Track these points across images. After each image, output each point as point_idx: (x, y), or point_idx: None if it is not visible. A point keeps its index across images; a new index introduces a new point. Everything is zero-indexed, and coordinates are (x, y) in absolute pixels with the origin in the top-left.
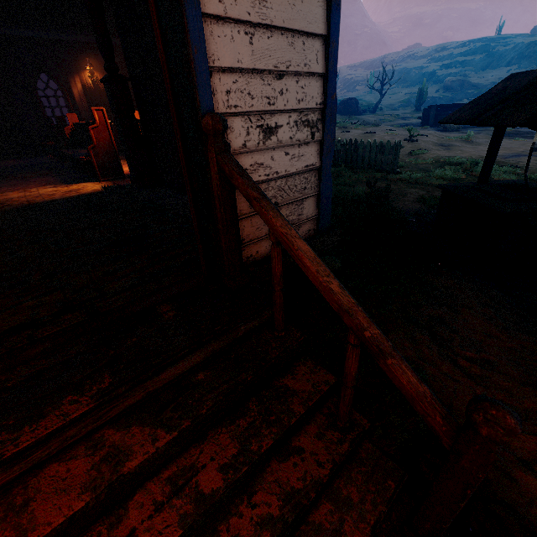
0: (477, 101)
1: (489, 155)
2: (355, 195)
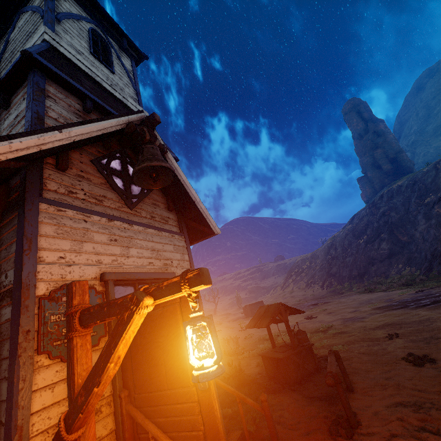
0: (254, 318)
1: (269, 335)
2: (224, 373)
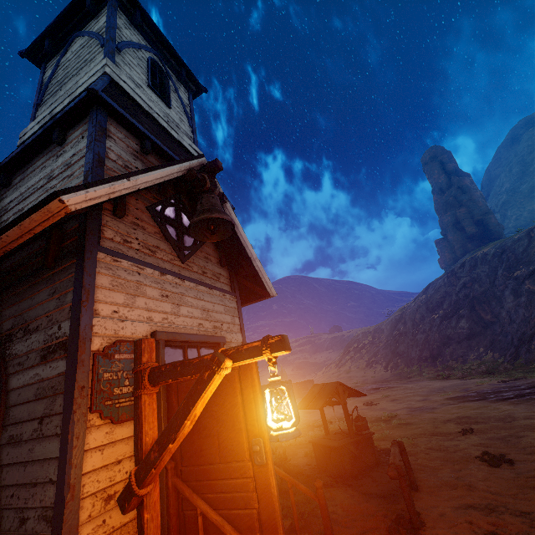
0: (306, 397)
1: (323, 419)
2: None
